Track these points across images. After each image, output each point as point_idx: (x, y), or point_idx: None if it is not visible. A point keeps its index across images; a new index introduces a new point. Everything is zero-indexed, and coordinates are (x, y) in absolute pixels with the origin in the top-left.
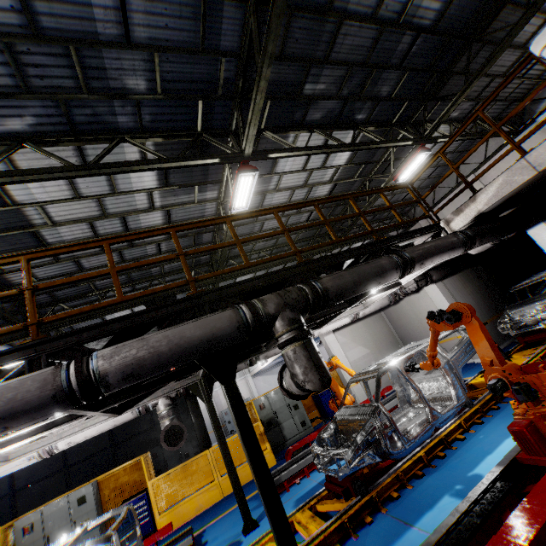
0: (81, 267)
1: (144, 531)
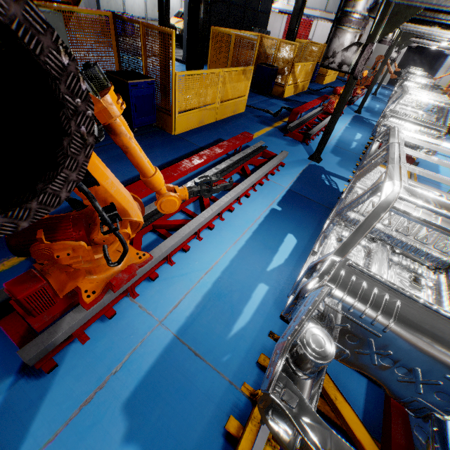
0: None
1: (314, 79)
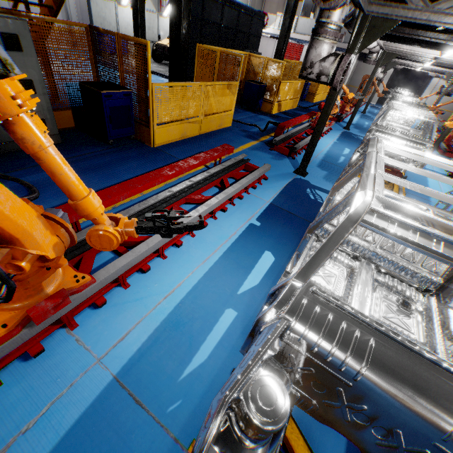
0: None
1: (304, 97)
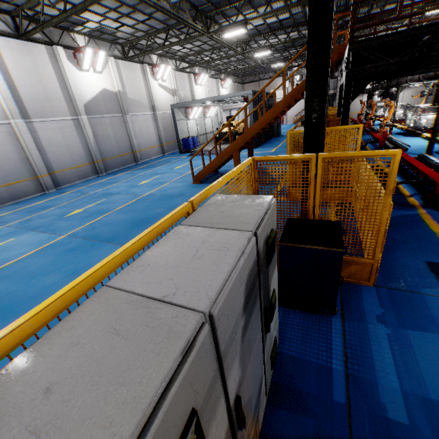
0: (361, 15)
1: None
